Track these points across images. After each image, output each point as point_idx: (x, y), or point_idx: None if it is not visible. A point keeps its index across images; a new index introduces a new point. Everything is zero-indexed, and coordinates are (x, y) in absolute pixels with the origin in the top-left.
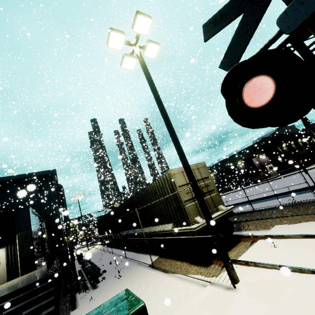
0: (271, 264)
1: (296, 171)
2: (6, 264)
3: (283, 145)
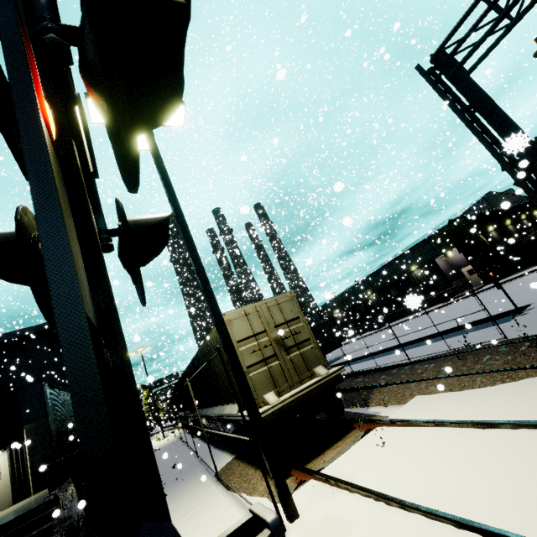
0: (354, 484)
1: (515, 274)
2: (10, 476)
3: (489, 229)
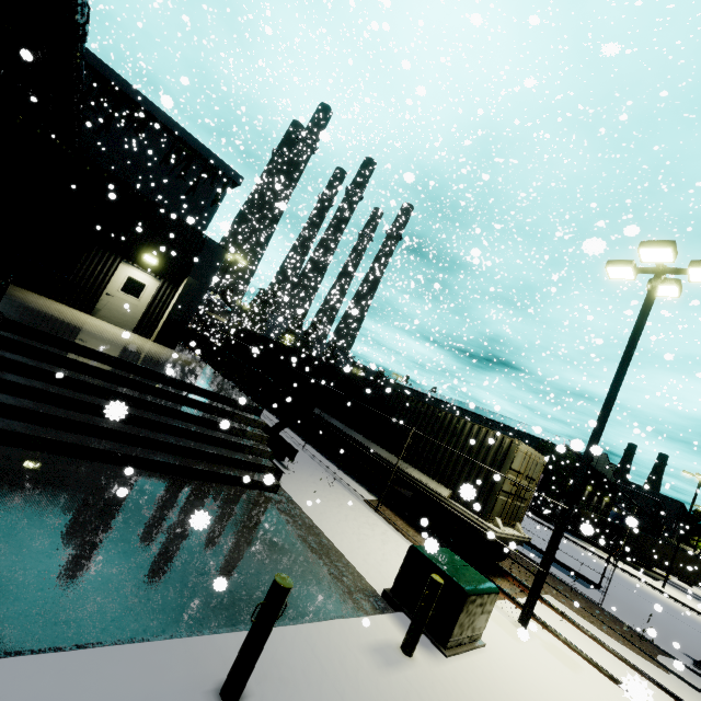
0: (566, 637)
1: None
2: (147, 306)
3: None
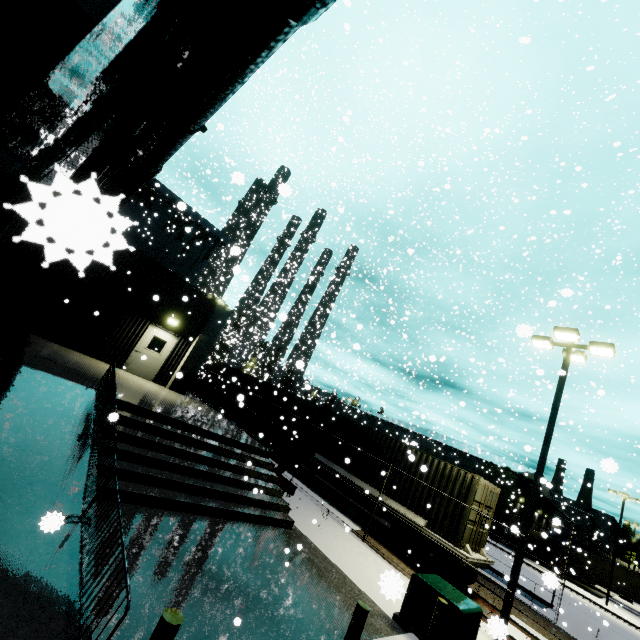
0: None
1: (506, 547)
2: (166, 359)
3: (520, 499)
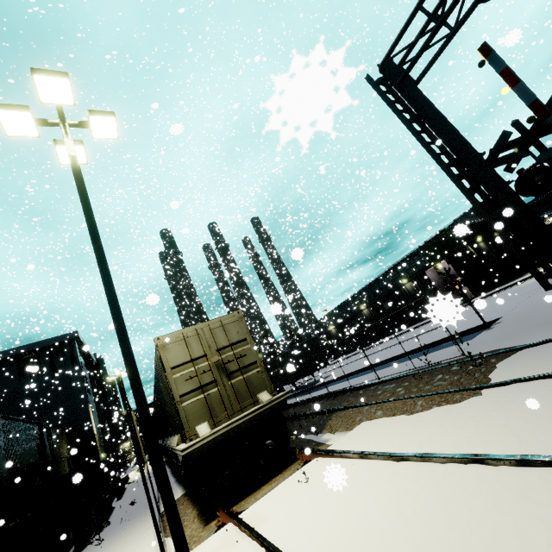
0: (254, 530)
1: (503, 285)
2: None
3: (477, 240)
